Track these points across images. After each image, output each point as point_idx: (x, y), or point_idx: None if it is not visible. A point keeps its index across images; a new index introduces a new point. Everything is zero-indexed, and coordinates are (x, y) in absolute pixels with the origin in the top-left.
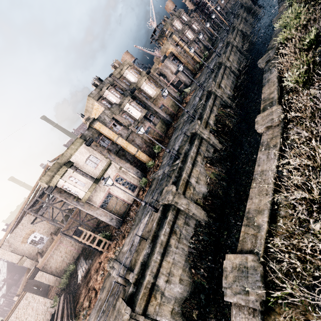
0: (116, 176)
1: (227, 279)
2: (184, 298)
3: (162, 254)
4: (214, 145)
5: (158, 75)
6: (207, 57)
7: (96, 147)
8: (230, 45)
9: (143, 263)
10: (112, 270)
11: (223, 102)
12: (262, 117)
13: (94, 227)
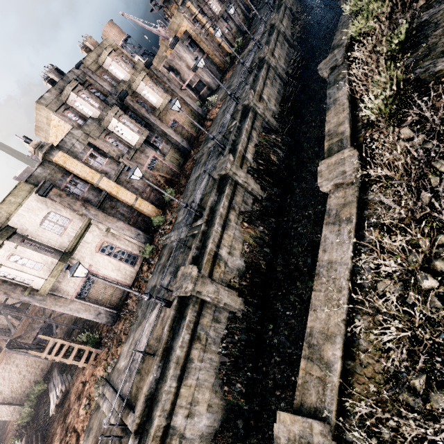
0: (102, 244)
1: None
2: (215, 431)
3: (179, 377)
4: (254, 192)
5: (166, 70)
6: (241, 46)
7: (60, 197)
8: (276, 32)
9: (149, 395)
10: (101, 401)
11: (266, 123)
12: (327, 166)
13: (74, 318)
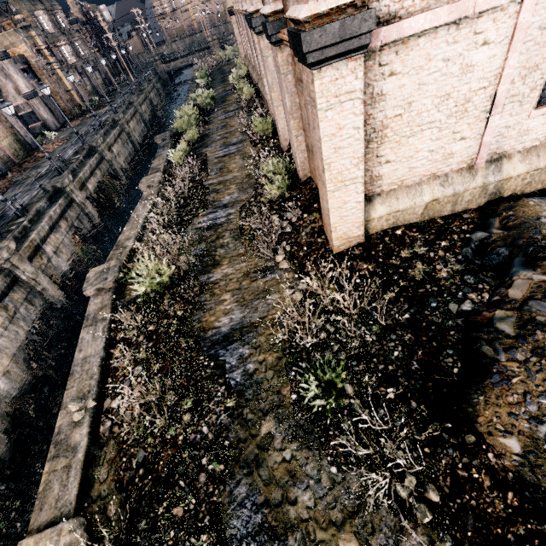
0: None
1: (89, 282)
2: (12, 396)
3: None
4: (91, 216)
5: None
6: (96, 105)
7: None
8: (134, 109)
9: None
10: None
11: (113, 171)
12: (146, 179)
13: None
